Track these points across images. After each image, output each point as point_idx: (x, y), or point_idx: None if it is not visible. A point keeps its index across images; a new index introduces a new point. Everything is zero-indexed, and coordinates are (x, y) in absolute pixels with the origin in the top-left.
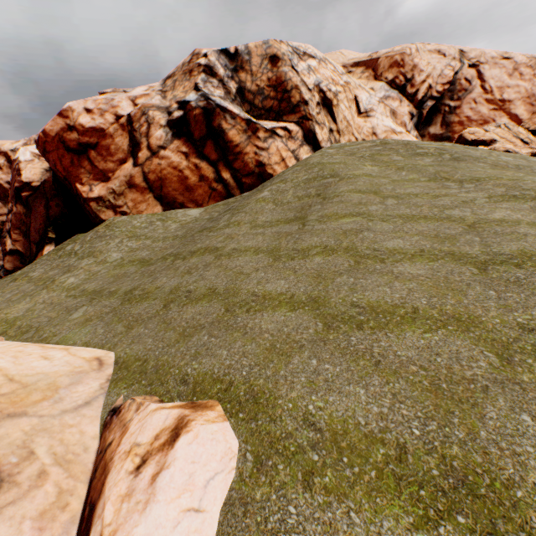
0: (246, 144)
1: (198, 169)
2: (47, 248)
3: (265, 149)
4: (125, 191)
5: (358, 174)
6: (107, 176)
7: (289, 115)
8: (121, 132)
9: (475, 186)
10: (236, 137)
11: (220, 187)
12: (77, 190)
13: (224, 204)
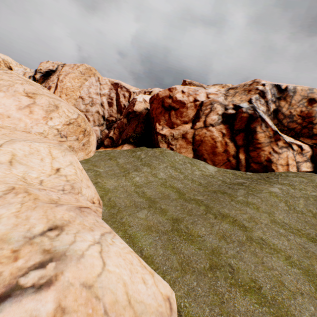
0: (266, 145)
1: (225, 145)
2: (126, 145)
3: (277, 153)
4: (179, 138)
5: None
6: (173, 126)
7: (305, 138)
8: (193, 108)
9: None
10: (262, 138)
11: (234, 161)
12: (155, 126)
13: (232, 173)
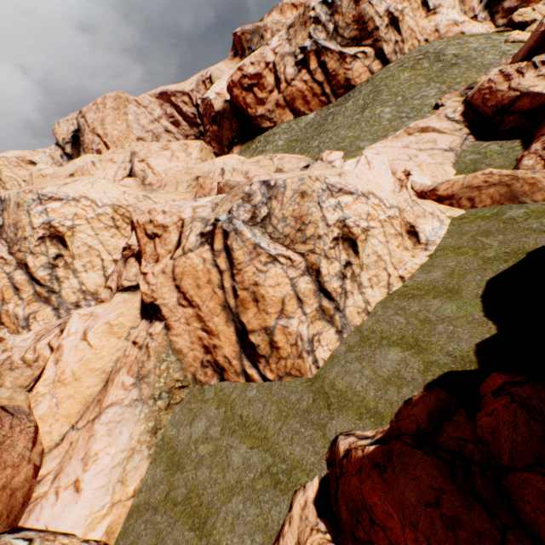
0: (339, 69)
1: (312, 90)
2: (234, 148)
3: (350, 70)
4: (274, 109)
5: (395, 84)
6: (263, 102)
7: (366, 41)
8: (269, 74)
9: (439, 86)
10: (333, 66)
11: (324, 99)
12: (248, 113)
13: (326, 109)
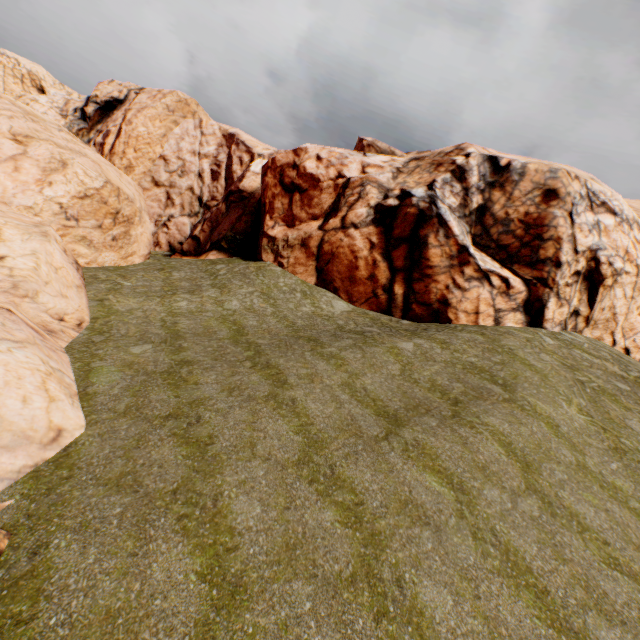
0: (443, 271)
1: (374, 266)
2: (214, 252)
3: (461, 288)
4: (296, 245)
5: (539, 411)
6: (294, 222)
7: (523, 267)
8: (331, 191)
9: None
10: (436, 258)
11: (384, 297)
12: (265, 220)
13: (372, 318)
